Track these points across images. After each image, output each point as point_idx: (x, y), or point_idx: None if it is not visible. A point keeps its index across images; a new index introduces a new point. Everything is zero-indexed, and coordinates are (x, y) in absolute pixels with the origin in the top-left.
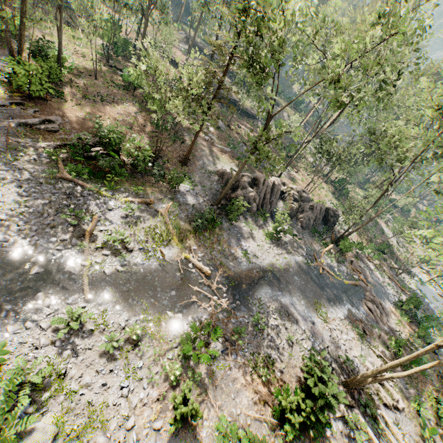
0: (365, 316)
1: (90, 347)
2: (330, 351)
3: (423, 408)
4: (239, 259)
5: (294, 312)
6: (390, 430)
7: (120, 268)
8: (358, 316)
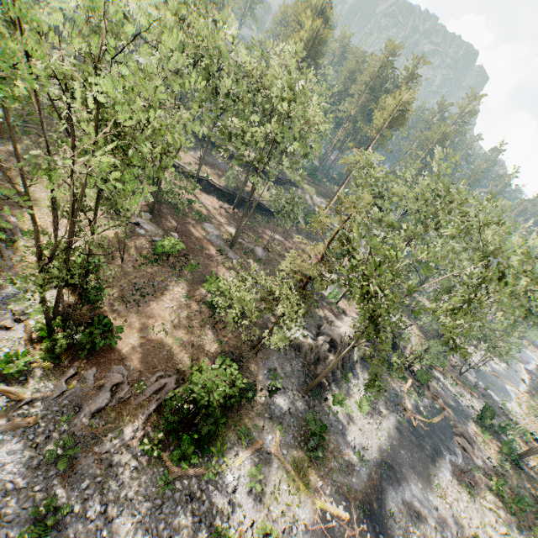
0: (463, 459)
1: None
2: (461, 537)
3: None
4: (356, 466)
5: (420, 506)
6: None
7: None
8: (459, 465)
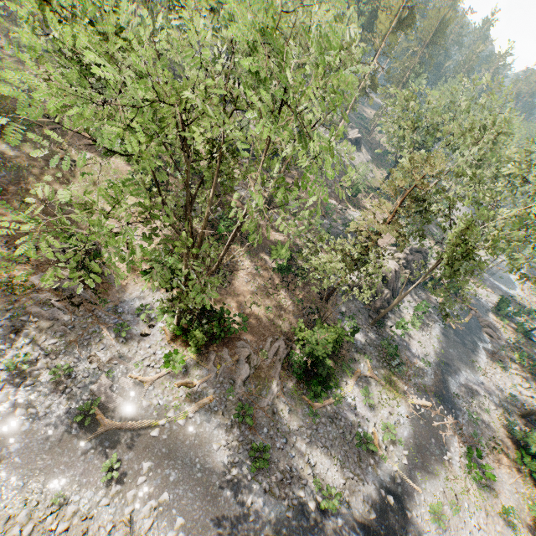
0: (491, 344)
1: (448, 518)
2: (501, 398)
3: None
4: (424, 370)
5: (471, 385)
6: None
7: (407, 452)
8: (490, 349)
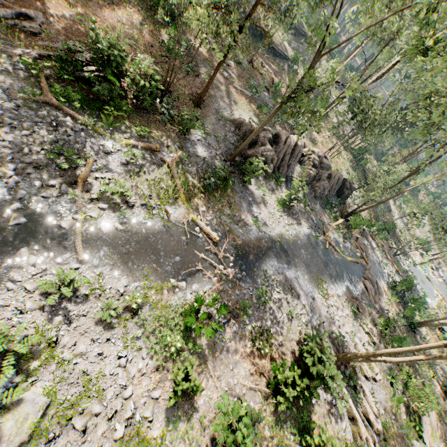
0: (361, 294)
1: (84, 314)
2: (325, 327)
3: (395, 379)
4: (248, 226)
5: (297, 286)
6: (365, 399)
7: (119, 226)
8: (355, 294)
